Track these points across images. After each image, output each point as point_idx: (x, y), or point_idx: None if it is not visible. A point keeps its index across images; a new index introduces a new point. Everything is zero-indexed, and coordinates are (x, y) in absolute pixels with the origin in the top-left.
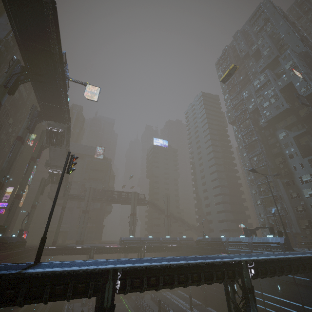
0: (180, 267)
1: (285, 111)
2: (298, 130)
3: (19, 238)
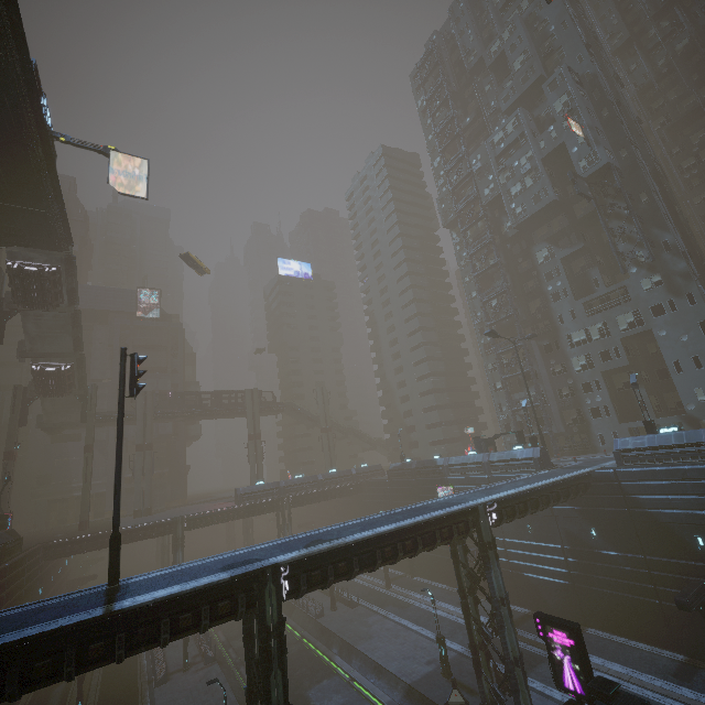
0: (384, 536)
1: (550, 206)
2: (570, 246)
3: (7, 535)
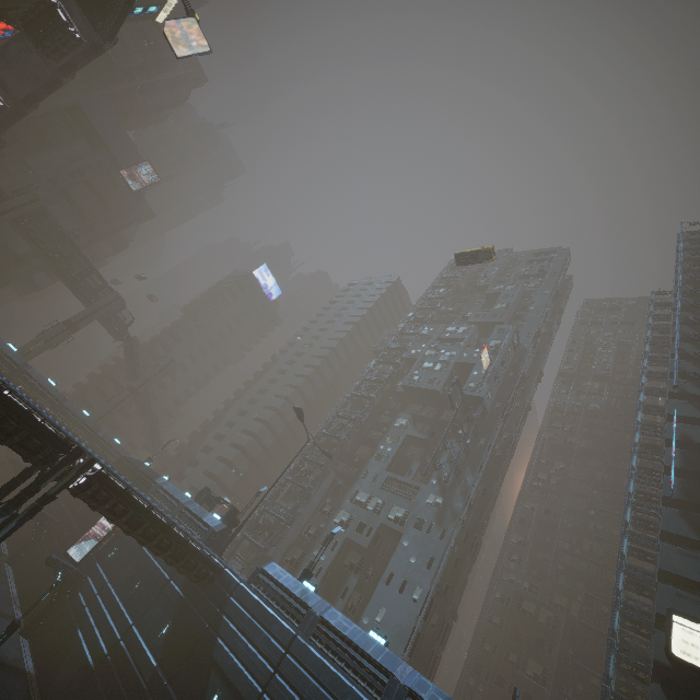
0: None
1: (433, 393)
2: (420, 431)
3: None
